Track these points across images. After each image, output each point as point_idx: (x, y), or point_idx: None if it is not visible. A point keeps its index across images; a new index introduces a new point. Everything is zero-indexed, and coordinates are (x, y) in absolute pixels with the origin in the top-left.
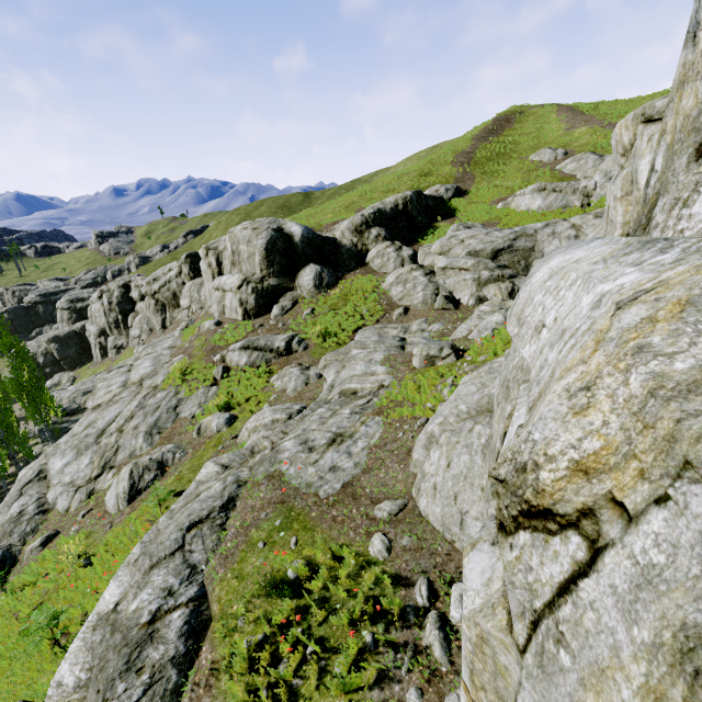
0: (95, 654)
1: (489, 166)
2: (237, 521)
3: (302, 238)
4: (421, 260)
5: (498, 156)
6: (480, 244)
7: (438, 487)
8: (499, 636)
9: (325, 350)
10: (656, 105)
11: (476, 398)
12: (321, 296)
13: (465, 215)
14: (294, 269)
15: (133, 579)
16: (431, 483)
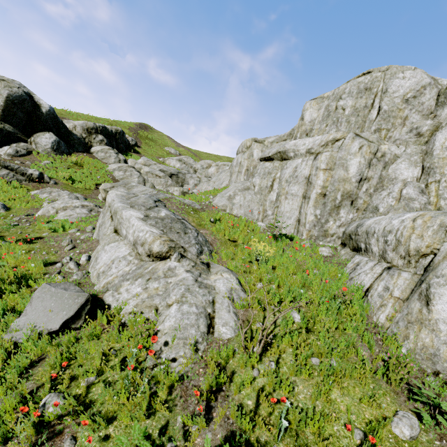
0: (158, 226)
1: (147, 141)
2: (174, 205)
3: (48, 112)
4: (133, 164)
5: (150, 140)
6: (165, 168)
7: (242, 205)
8: (334, 153)
9: (75, 188)
10: (258, 139)
11: (243, 186)
12: (58, 157)
13: (145, 156)
14: (32, 128)
15: (141, 212)
16: (239, 204)
